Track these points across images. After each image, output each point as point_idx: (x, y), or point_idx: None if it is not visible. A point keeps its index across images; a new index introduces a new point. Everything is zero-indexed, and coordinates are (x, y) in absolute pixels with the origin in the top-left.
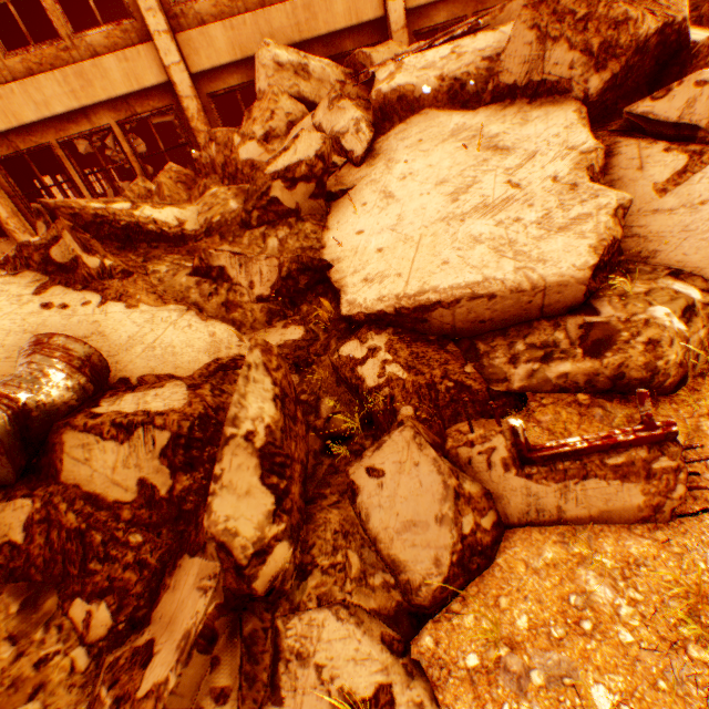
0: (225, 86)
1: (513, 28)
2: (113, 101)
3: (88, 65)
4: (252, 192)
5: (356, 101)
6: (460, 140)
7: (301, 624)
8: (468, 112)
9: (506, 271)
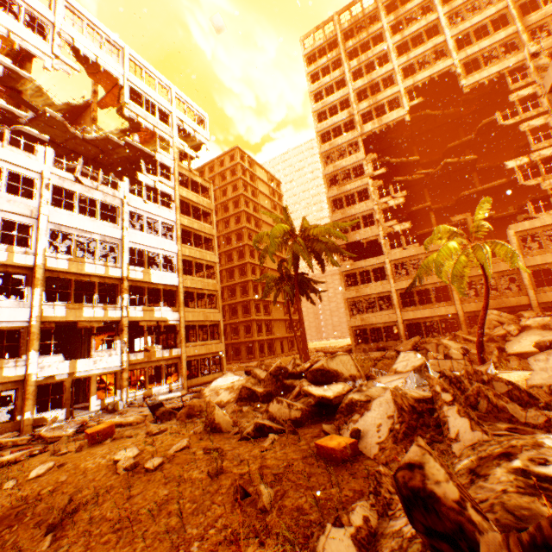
0: (472, 315)
1: (549, 319)
2: (439, 315)
3: (436, 308)
4: (488, 337)
5: (516, 323)
6: (538, 335)
7: (499, 369)
8: (542, 331)
9: (534, 349)
